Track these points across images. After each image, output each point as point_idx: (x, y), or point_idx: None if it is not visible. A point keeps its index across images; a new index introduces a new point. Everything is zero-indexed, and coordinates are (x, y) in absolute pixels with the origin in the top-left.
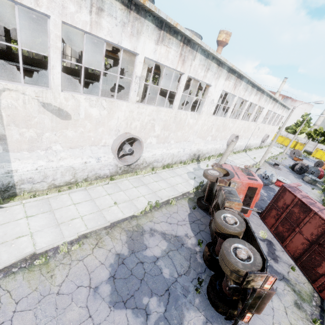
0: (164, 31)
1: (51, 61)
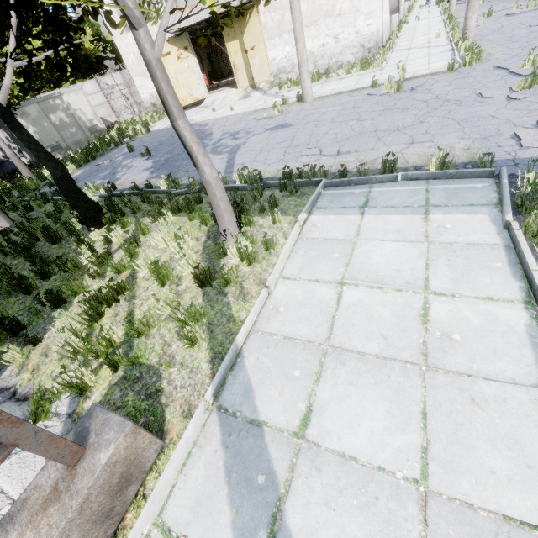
0: None
1: None
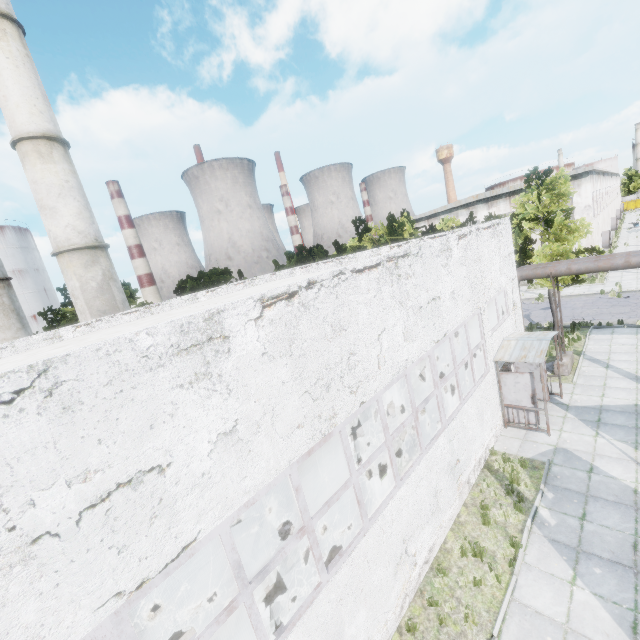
0: (608, 176)
1: (607, 198)
